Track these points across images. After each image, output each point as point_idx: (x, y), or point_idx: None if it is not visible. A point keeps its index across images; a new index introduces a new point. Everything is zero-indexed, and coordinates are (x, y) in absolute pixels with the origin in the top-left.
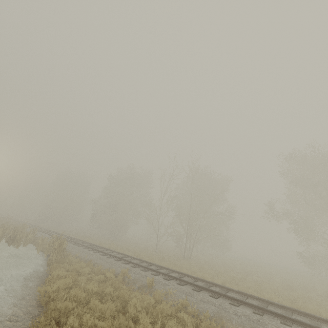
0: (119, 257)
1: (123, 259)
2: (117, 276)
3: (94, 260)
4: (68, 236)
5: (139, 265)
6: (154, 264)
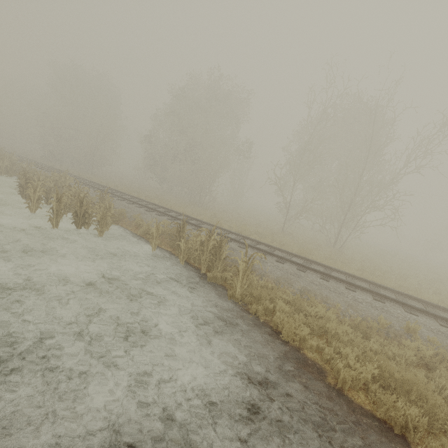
0: (325, 273)
1: (338, 278)
2: (397, 334)
3: (291, 280)
4: (152, 203)
5: (386, 297)
6: (384, 288)
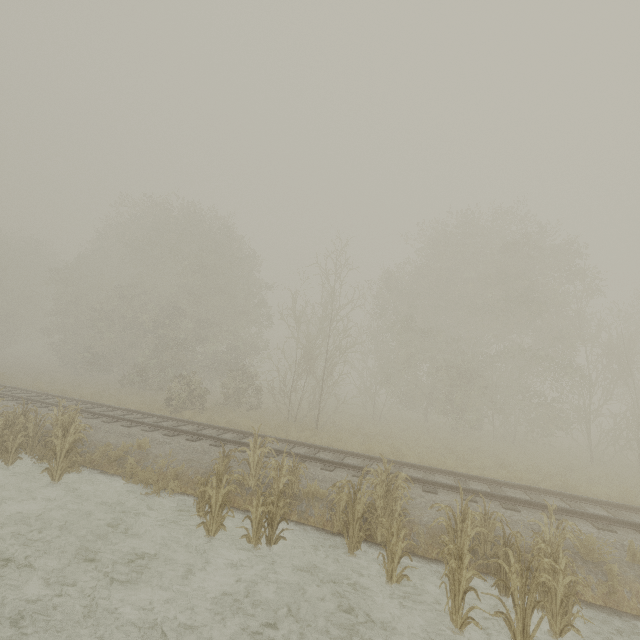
0: None
1: None
2: None
3: None
4: None
5: None
6: None
